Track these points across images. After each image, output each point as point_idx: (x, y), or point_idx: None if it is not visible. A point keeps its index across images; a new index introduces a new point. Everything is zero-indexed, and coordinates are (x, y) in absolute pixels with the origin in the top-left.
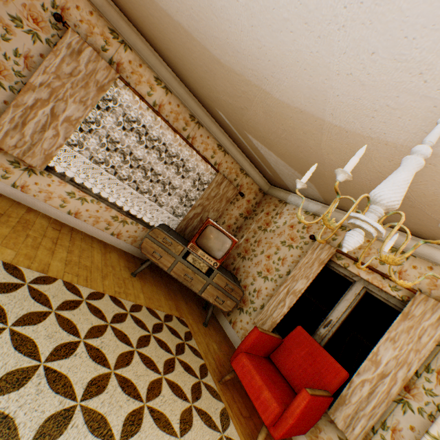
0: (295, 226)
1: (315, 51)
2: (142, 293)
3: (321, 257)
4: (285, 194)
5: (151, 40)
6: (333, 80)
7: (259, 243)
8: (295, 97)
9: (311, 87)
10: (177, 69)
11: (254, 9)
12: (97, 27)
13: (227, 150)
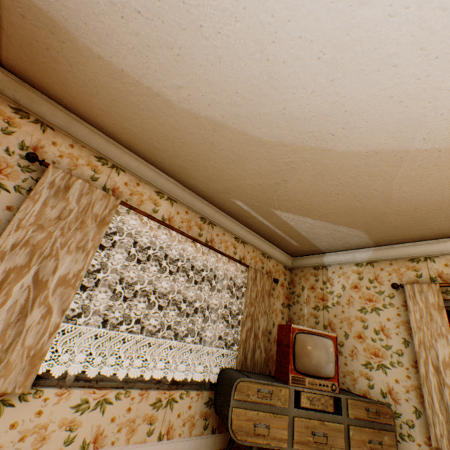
0: (359, 284)
1: (423, 76)
2: None
3: (431, 301)
4: (317, 258)
5: (148, 155)
6: (440, 99)
7: (332, 326)
8: (372, 140)
9: (401, 119)
10: (182, 174)
11: (342, 59)
12: (81, 158)
13: (245, 240)
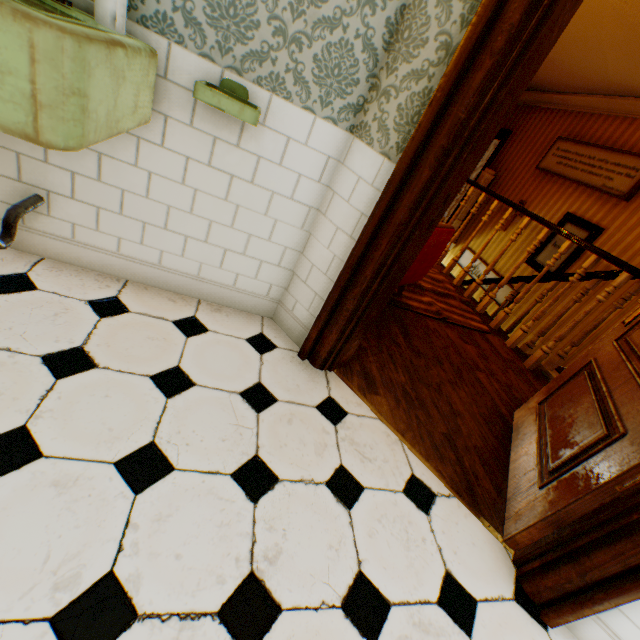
0: None
1: None
2: None
3: None
4: None
5: None
6: None
7: None
8: None
9: None
10: None
11: None
12: None
13: None
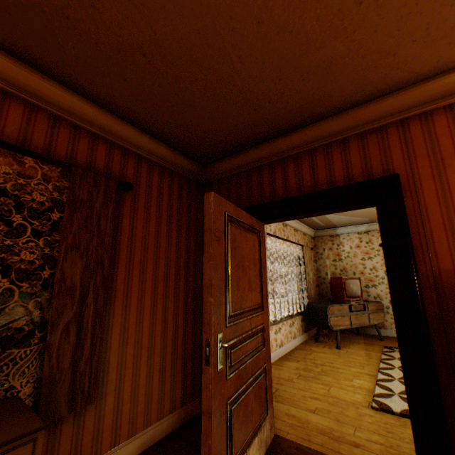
0: (360, 245)
1: None
2: (361, 350)
3: None
4: (333, 230)
5: None
6: None
7: (345, 270)
8: None
9: None
10: None
11: None
12: None
13: (297, 229)
